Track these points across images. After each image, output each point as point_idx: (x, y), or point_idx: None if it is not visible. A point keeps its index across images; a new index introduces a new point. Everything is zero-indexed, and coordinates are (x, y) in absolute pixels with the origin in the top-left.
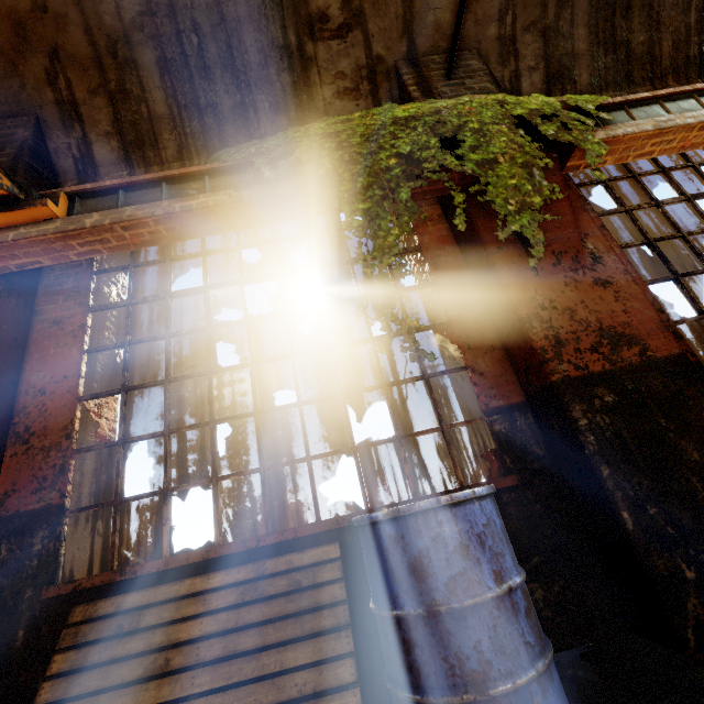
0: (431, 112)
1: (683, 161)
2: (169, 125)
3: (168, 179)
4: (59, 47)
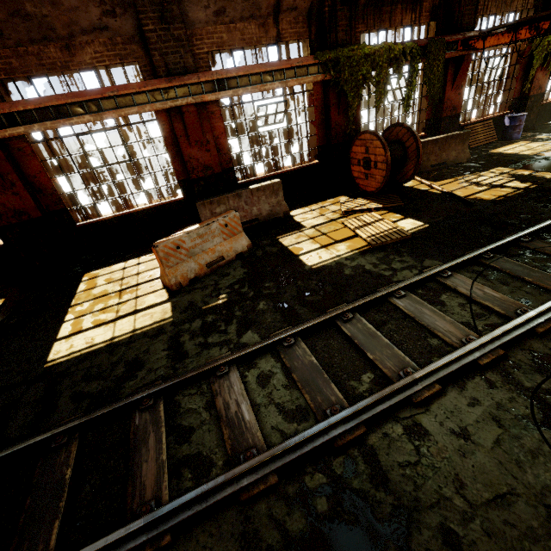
0: None
1: None
2: None
3: None
4: None
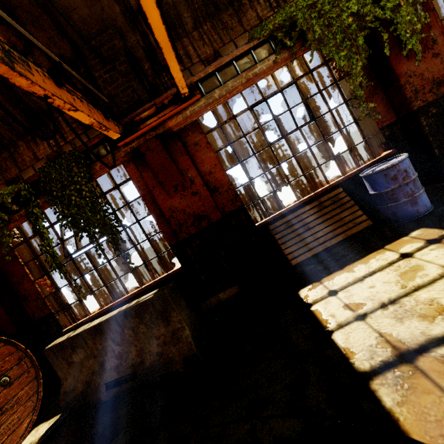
0: None
1: None
2: (185, 6)
3: (235, 58)
4: None
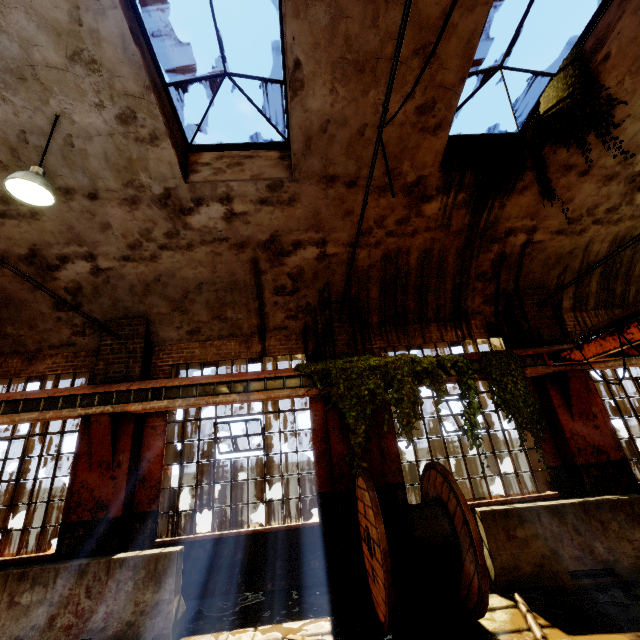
0: None
1: None
2: (594, 296)
3: None
4: (568, 266)
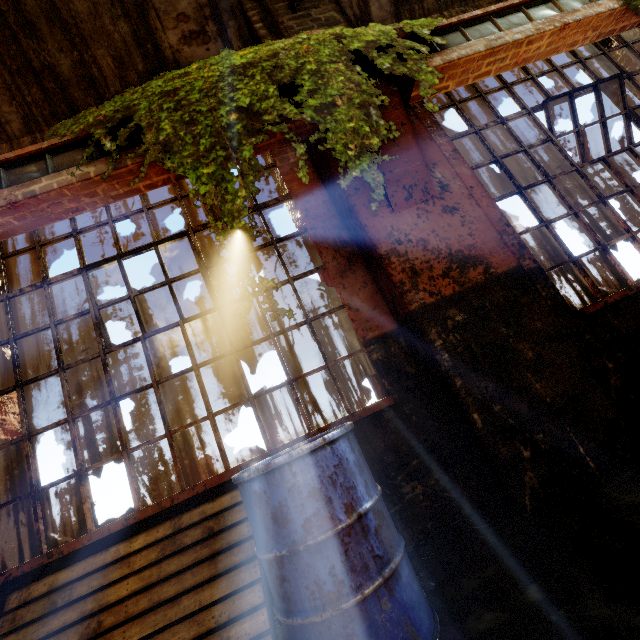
0: (269, 56)
1: (524, 74)
2: (6, 96)
3: (5, 164)
4: None
